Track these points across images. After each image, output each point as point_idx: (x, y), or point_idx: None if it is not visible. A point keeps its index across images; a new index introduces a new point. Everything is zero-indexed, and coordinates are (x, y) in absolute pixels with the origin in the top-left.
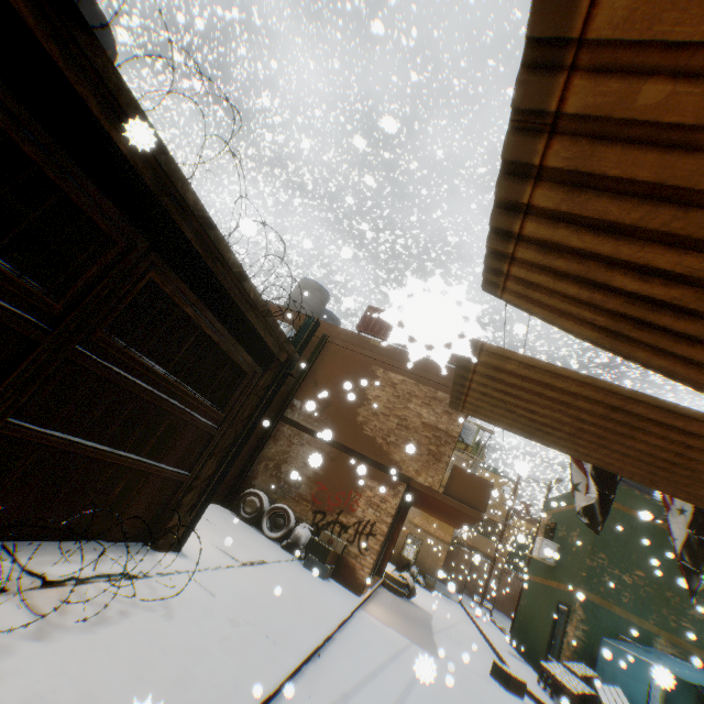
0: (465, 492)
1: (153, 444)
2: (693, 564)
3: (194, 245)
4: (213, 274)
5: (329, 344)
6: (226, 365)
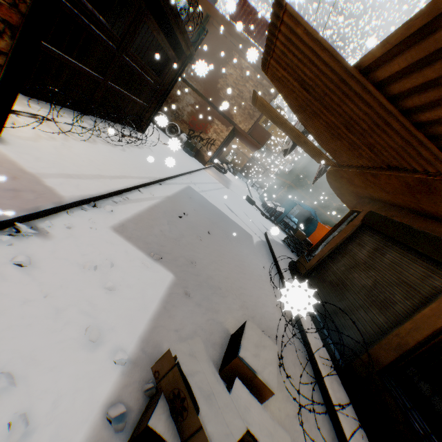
0: (258, 136)
1: (138, 93)
2: (318, 176)
3: (161, 4)
4: (166, 15)
5: (209, 26)
6: (159, 51)
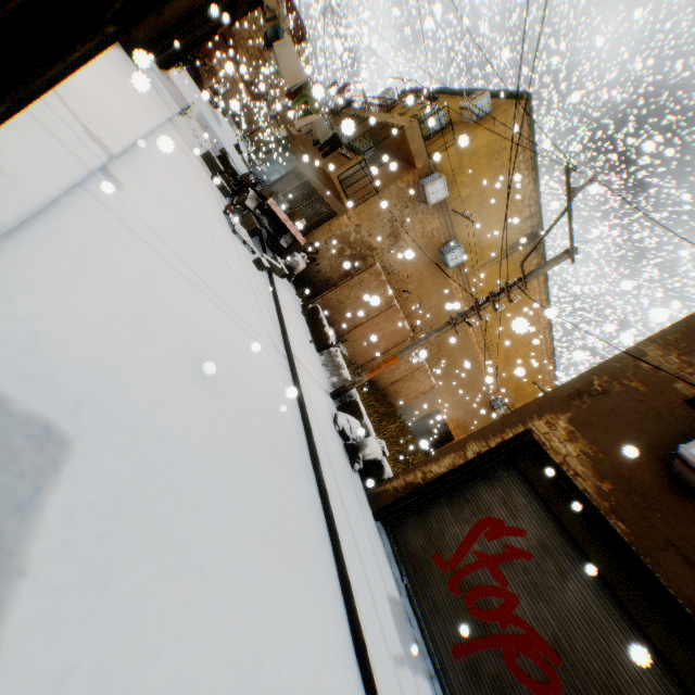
0: (258, 90)
1: None
2: None
3: None
4: None
5: None
6: None
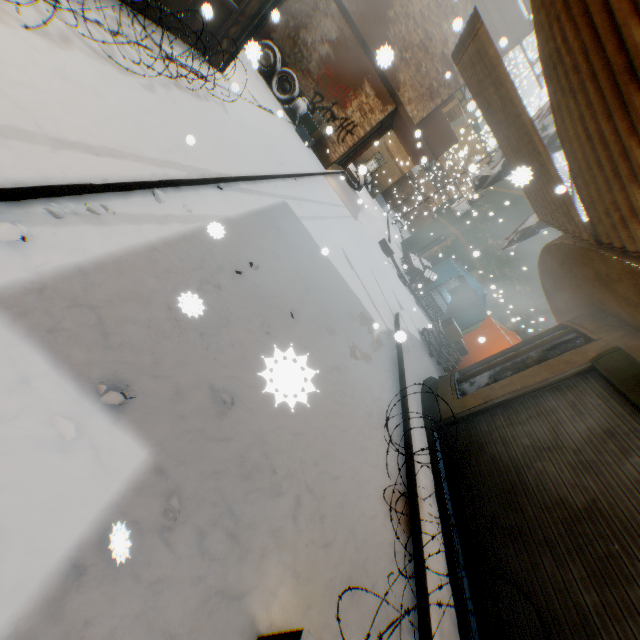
0: (434, 137)
1: None
2: (517, 239)
3: None
4: None
5: None
6: None
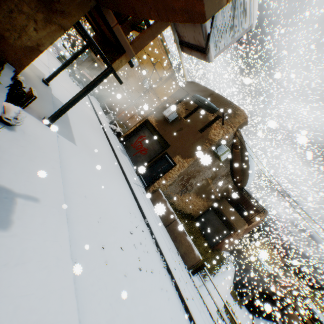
0: None
1: None
2: None
3: None
4: None
5: None
6: None
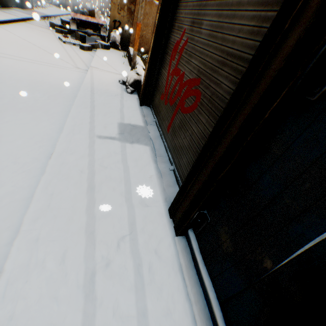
0: None
1: None
2: None
3: None
4: None
5: None
6: None
